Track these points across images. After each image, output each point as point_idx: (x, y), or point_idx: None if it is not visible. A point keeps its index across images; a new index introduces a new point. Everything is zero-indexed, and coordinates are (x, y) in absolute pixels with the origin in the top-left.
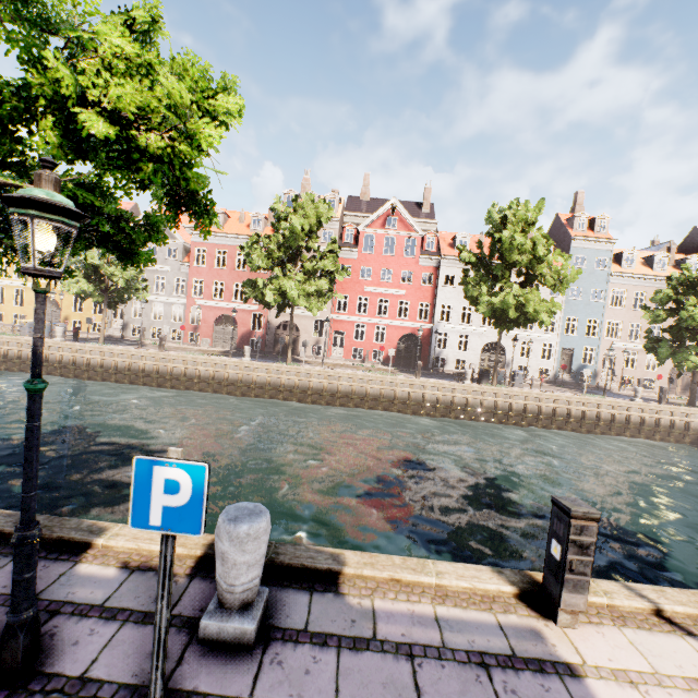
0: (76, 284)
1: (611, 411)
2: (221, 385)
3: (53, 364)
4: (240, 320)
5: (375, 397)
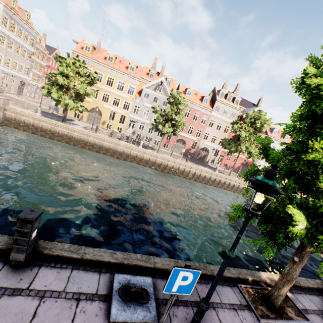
0: (166, 127)
1: None
2: (207, 181)
3: (142, 160)
4: (187, 142)
5: None
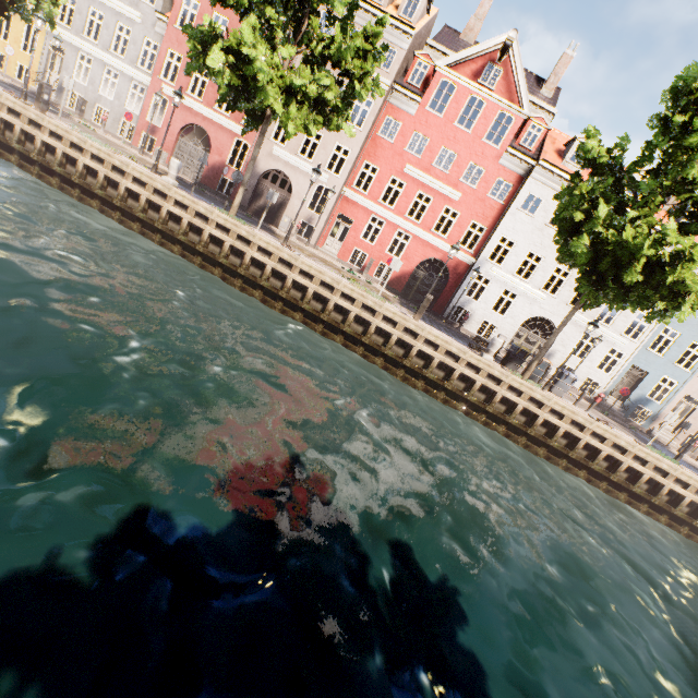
0: None
1: (682, 491)
2: (115, 204)
3: None
4: (216, 142)
5: (339, 320)
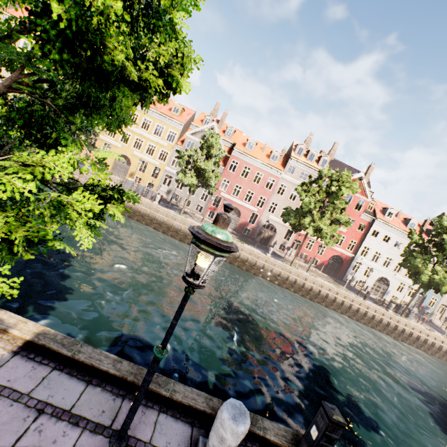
0: (189, 177)
1: None
2: (251, 267)
3: (152, 220)
4: (243, 213)
5: (338, 304)
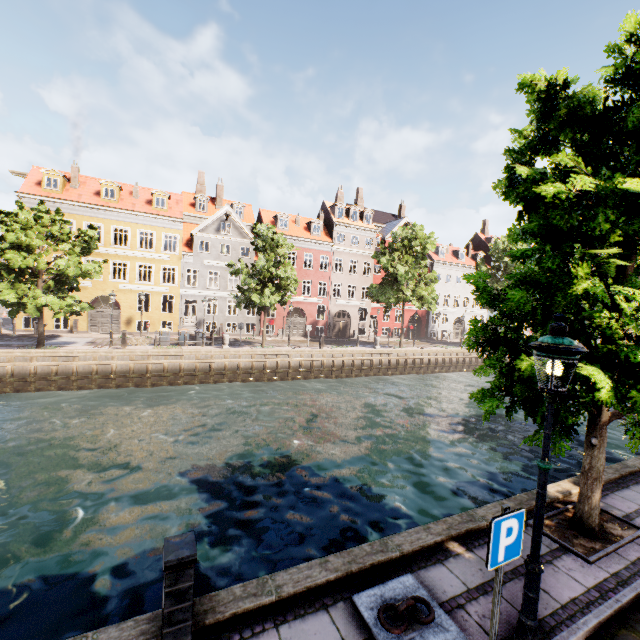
0: (268, 295)
1: None
2: (368, 369)
3: (237, 372)
4: (308, 311)
5: (454, 363)
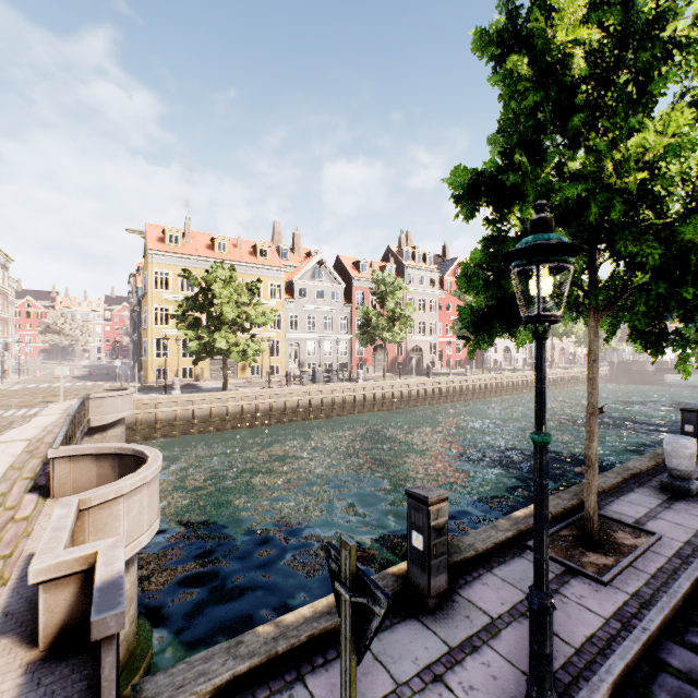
0: (396, 333)
1: None
2: (465, 394)
3: (375, 402)
4: (389, 348)
5: (524, 385)
